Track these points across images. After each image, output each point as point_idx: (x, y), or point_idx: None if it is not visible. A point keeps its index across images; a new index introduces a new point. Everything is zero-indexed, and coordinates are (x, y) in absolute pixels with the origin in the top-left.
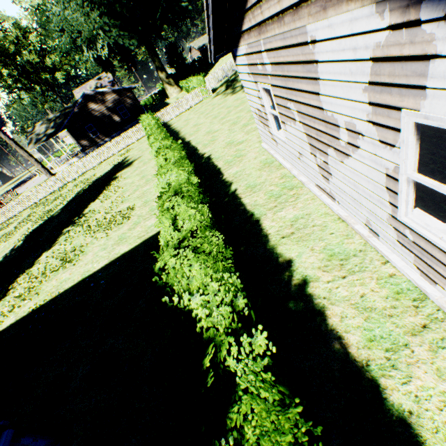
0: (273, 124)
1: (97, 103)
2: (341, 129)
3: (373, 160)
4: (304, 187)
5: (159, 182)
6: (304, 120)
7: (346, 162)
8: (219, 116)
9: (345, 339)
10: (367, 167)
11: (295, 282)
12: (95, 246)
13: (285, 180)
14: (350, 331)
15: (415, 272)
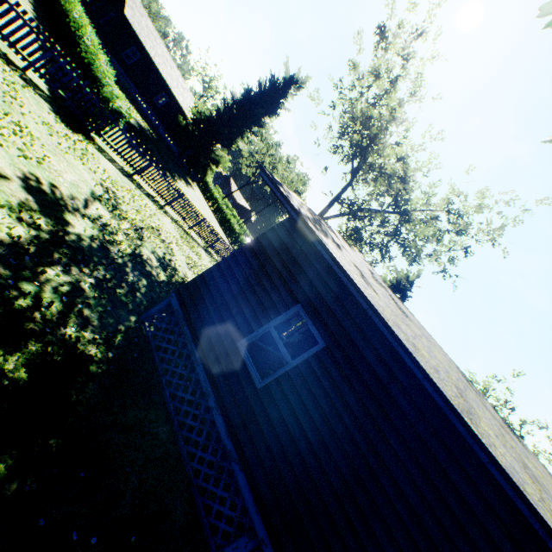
0: None
1: None
2: None
3: None
4: None
5: None
6: None
7: None
8: None
9: None
10: None
11: None
12: None
13: None
14: None
15: None
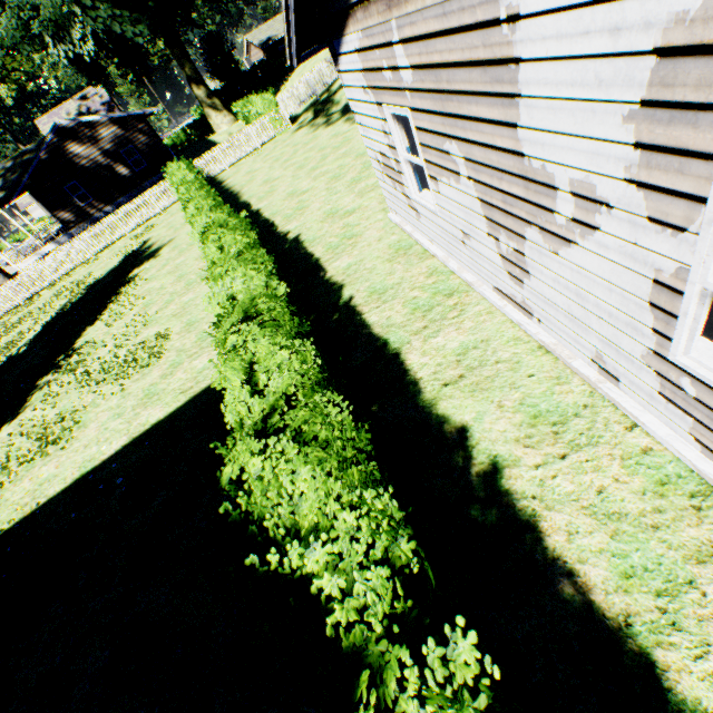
0: (412, 180)
1: (84, 143)
2: (561, 193)
3: (627, 253)
4: (472, 292)
5: (213, 292)
6: (480, 174)
7: (565, 253)
8: (308, 165)
9: (581, 575)
10: (612, 265)
11: (477, 469)
12: (100, 410)
13: (437, 280)
14: (589, 559)
15: (691, 447)
